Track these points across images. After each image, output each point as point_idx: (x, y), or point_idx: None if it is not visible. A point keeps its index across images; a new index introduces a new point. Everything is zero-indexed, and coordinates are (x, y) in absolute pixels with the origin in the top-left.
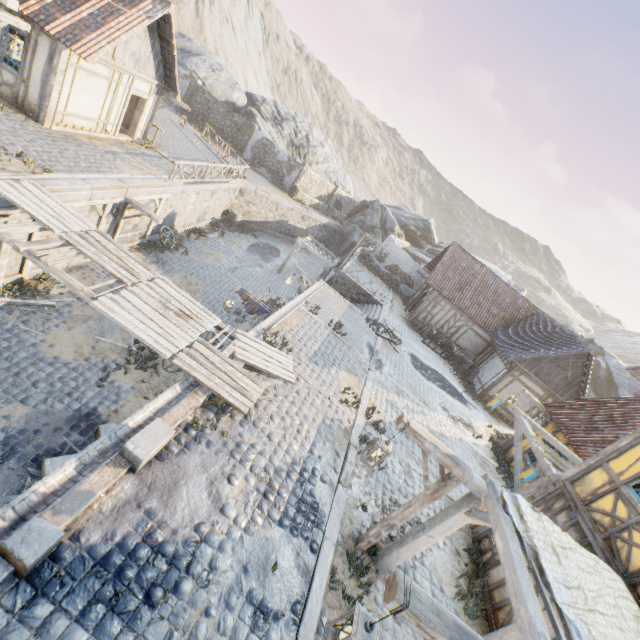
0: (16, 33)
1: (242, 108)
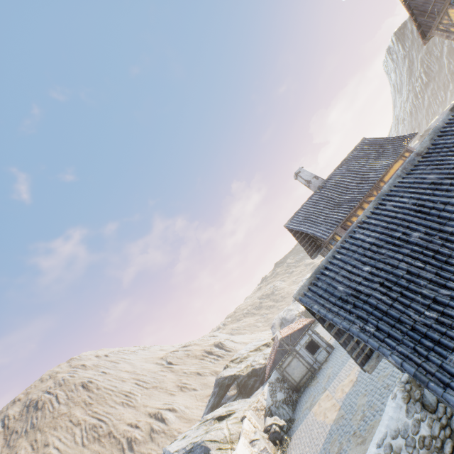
0: None
1: None
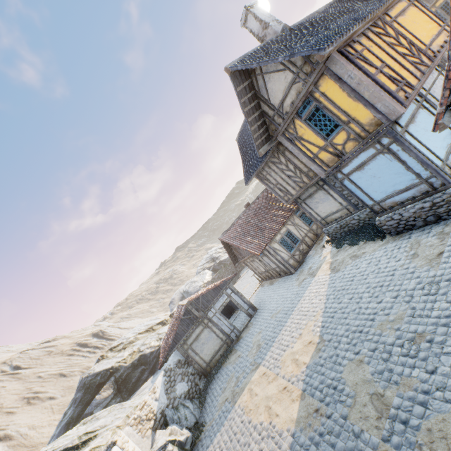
0: (301, 215)
1: (215, 268)
